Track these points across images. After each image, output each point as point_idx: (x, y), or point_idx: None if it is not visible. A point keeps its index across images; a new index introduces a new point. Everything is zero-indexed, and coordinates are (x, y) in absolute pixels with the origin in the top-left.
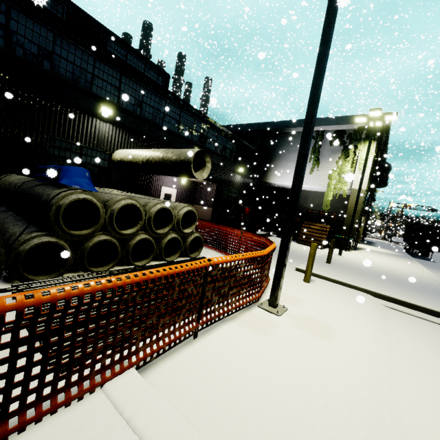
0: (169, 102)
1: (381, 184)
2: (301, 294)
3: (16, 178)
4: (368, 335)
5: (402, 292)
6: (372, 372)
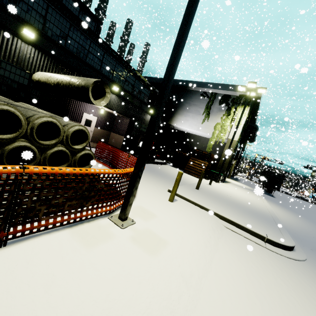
0: (94, 42)
1: (251, 140)
2: (158, 211)
3: None
4: (195, 252)
5: (241, 217)
6: (177, 292)
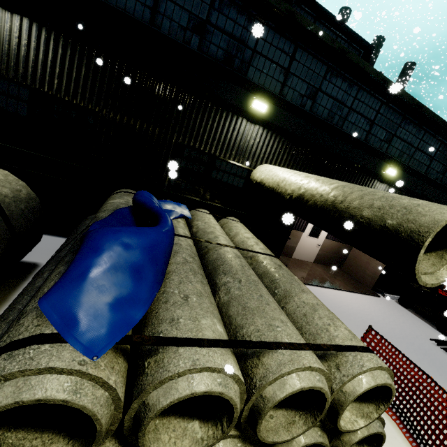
0: (365, 88)
1: None
2: None
3: (110, 204)
4: None
5: None
6: None
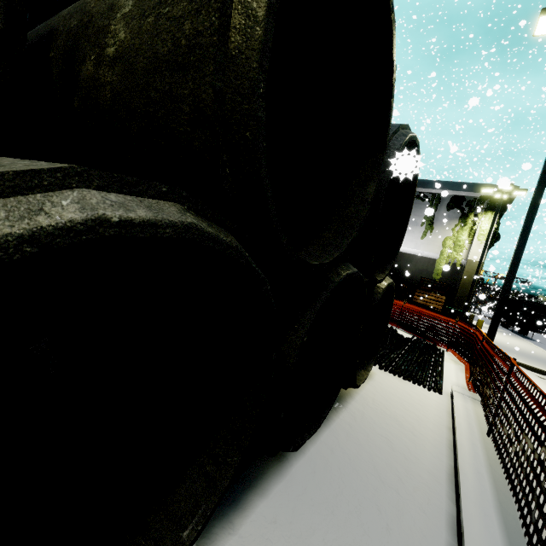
0: None
1: None
2: None
3: None
4: None
5: None
6: None
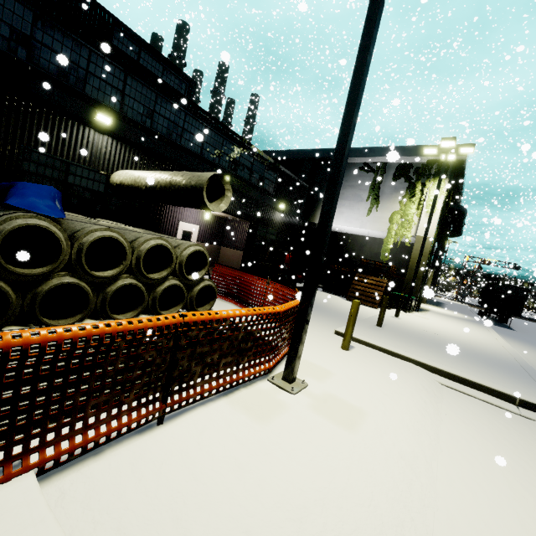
0: (190, 114)
1: (455, 233)
2: (333, 365)
3: None
4: (410, 424)
5: (465, 367)
6: (404, 480)
